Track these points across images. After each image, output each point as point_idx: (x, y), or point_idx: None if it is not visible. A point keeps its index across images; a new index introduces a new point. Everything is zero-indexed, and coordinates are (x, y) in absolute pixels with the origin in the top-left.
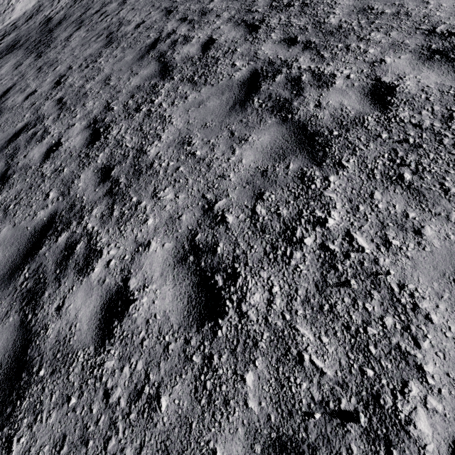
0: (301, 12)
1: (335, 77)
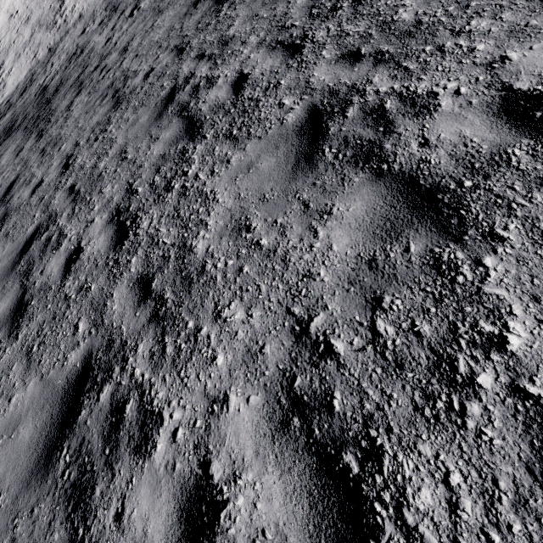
0: (354, 14)
1: (436, 97)
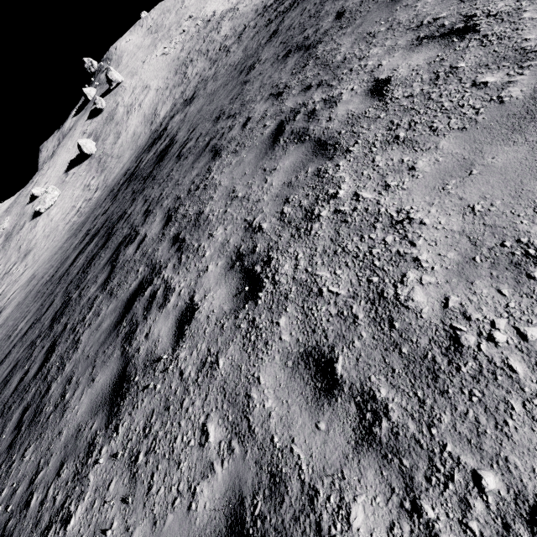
0: None
1: None
